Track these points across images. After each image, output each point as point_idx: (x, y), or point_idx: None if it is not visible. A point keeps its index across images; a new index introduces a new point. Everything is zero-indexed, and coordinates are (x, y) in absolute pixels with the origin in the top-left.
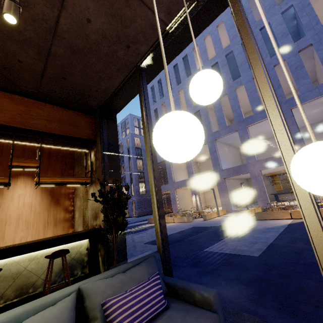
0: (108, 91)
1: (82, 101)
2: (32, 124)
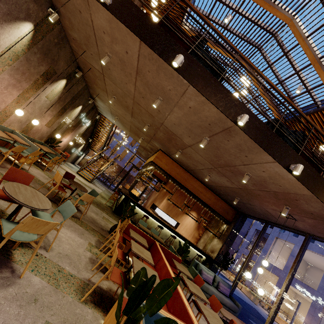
0: (249, 214)
1: (237, 208)
2: (215, 207)
